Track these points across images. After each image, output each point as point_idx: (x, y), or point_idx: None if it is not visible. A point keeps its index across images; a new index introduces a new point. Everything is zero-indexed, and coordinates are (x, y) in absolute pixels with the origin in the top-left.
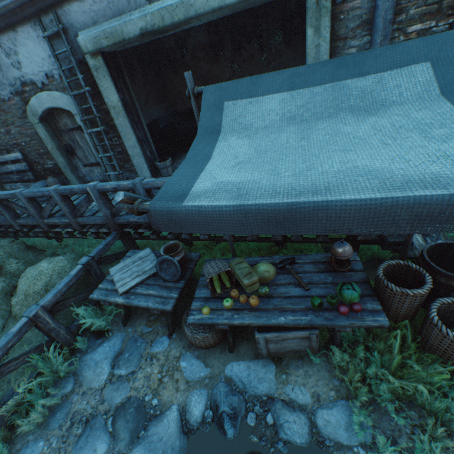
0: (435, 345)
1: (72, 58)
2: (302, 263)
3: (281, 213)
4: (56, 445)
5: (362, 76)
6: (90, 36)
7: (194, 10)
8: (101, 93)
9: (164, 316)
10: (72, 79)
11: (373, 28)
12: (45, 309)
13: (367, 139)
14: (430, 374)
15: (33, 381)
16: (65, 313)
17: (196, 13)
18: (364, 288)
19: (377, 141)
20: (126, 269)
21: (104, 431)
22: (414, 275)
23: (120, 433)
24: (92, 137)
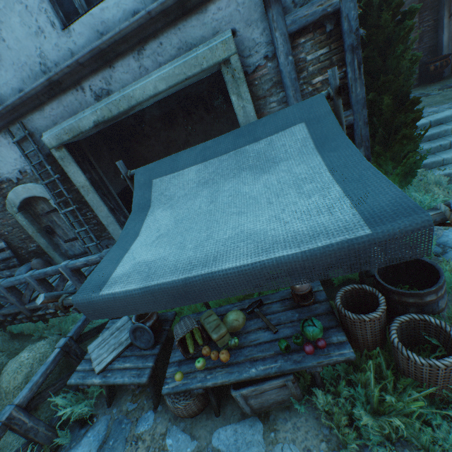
0: (405, 369)
1: (39, 154)
2: (270, 303)
3: (180, 288)
4: None
5: (257, 141)
6: (52, 135)
7: (135, 100)
8: (70, 178)
9: (149, 387)
10: (42, 170)
11: (284, 86)
12: (19, 408)
13: (259, 199)
14: (407, 404)
15: None
16: (48, 405)
17: (137, 102)
18: (328, 319)
19: (266, 200)
20: (104, 344)
21: None
22: (371, 297)
23: None
24: (67, 216)
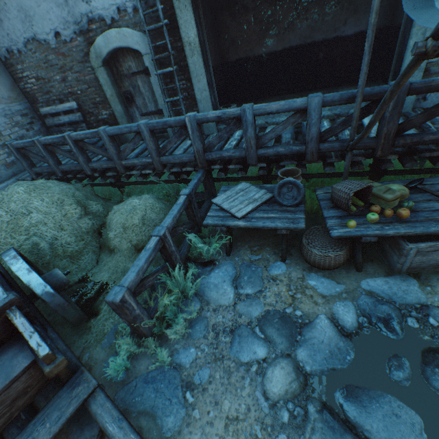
0: None
1: None
2: (431, 184)
3: None
4: (208, 351)
5: None
6: None
7: None
8: (179, 28)
9: (267, 247)
10: (150, 10)
11: None
12: (168, 231)
13: None
14: None
15: (171, 296)
16: None
17: None
18: None
19: None
20: (232, 199)
21: (256, 338)
22: None
23: (274, 339)
24: (161, 79)
